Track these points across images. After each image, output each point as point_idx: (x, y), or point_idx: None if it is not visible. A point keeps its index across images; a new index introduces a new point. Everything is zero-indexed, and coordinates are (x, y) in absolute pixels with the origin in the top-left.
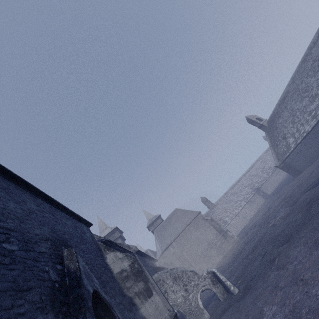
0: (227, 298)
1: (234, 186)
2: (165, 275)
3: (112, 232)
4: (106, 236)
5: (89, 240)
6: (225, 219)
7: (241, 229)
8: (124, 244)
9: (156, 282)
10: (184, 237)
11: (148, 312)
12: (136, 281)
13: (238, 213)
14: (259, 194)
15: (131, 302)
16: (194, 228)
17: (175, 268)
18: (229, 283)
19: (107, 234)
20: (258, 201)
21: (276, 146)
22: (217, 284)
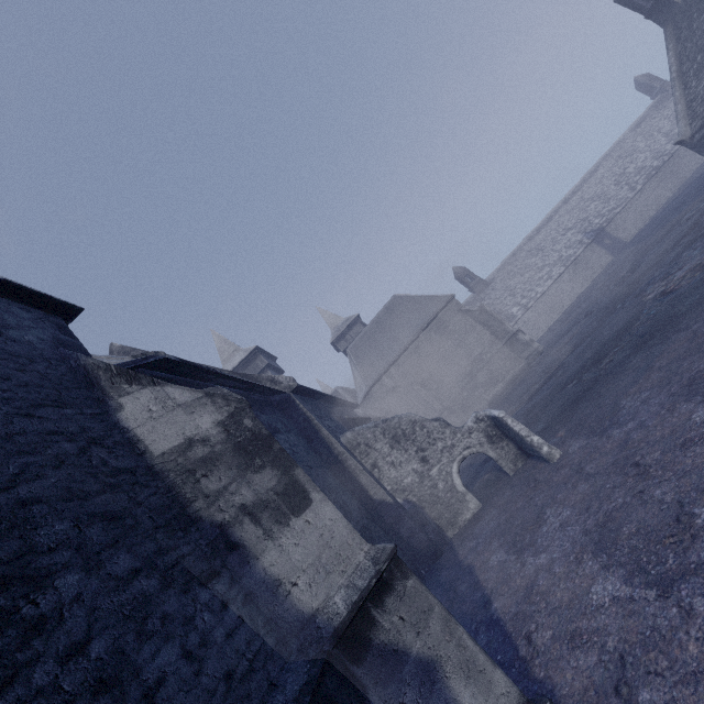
0: (525, 470)
1: (537, 233)
2: (370, 434)
3: (249, 358)
4: (238, 368)
5: (21, 351)
6: (509, 310)
7: (547, 329)
8: (262, 377)
9: (350, 450)
10: (415, 354)
11: (291, 563)
12: (246, 471)
13: (541, 294)
14: (601, 243)
15: (224, 540)
16: (439, 334)
17: (396, 417)
18: (536, 440)
19: (240, 364)
20: (597, 262)
21: (697, 72)
22: (501, 442)
